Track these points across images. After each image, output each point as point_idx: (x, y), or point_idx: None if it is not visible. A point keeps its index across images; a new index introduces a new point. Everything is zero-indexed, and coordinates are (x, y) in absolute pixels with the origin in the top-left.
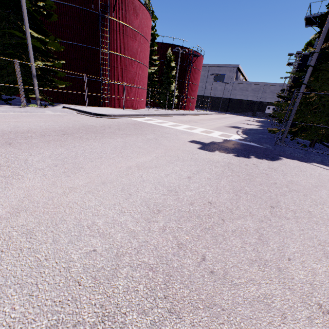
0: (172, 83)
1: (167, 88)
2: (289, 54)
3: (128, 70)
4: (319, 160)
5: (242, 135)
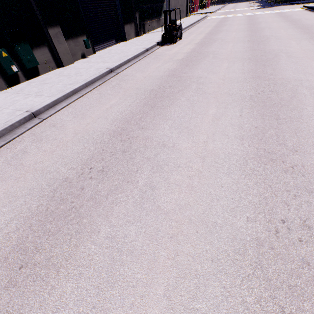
0: None
1: None
2: None
3: None
4: (282, 5)
5: (259, 7)
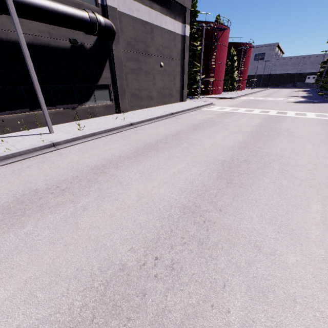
0: (234, 71)
1: (231, 76)
2: None
3: (220, 70)
4: None
5: (304, 99)
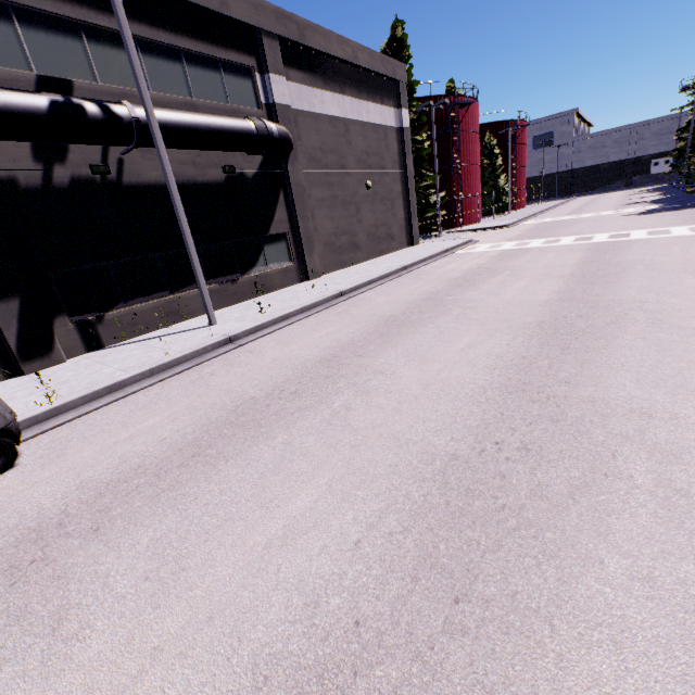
0: (499, 176)
1: (495, 185)
2: (682, 87)
3: (472, 178)
4: None
5: (657, 205)
